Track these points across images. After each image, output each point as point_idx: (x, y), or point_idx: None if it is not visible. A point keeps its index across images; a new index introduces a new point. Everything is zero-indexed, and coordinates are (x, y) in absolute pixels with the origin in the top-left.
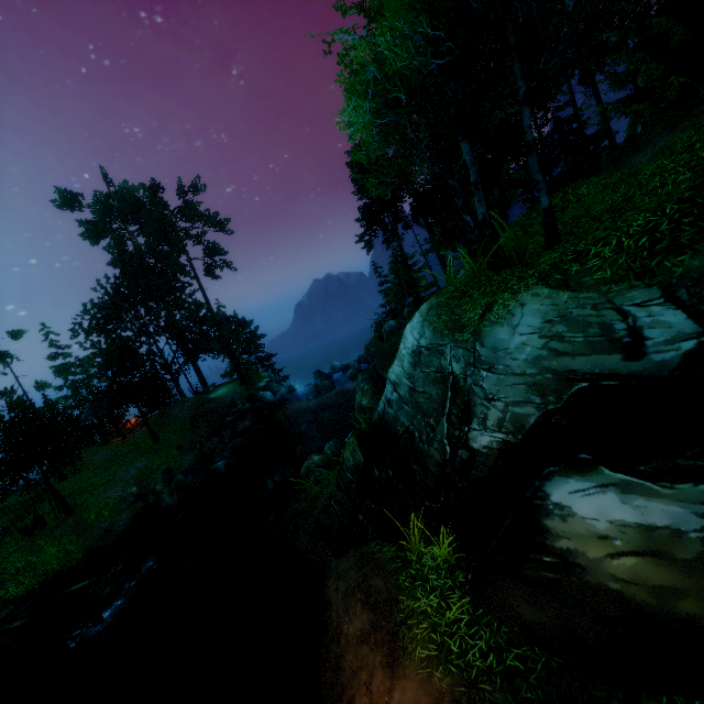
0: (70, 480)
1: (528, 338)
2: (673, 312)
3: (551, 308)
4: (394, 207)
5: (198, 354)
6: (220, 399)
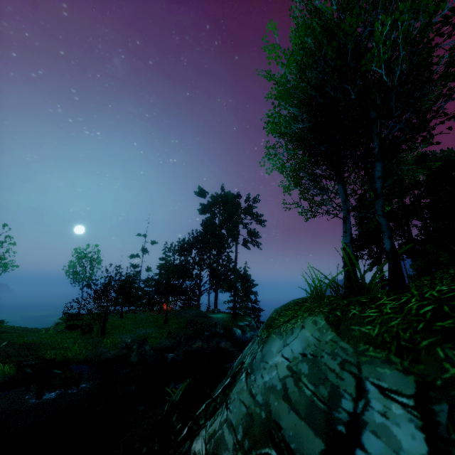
0: (122, 319)
1: (282, 361)
2: (413, 431)
3: (314, 342)
4: (383, 242)
5: (218, 287)
6: (211, 319)
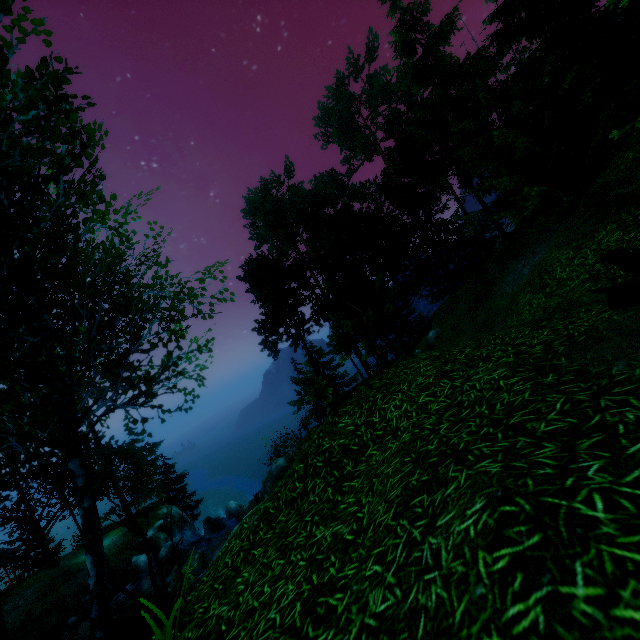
0: None
1: None
2: None
3: None
4: (294, 312)
5: None
6: (81, 573)
